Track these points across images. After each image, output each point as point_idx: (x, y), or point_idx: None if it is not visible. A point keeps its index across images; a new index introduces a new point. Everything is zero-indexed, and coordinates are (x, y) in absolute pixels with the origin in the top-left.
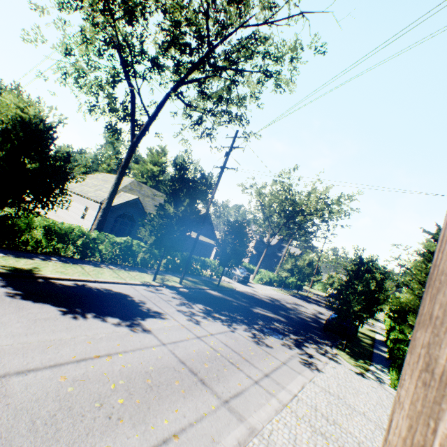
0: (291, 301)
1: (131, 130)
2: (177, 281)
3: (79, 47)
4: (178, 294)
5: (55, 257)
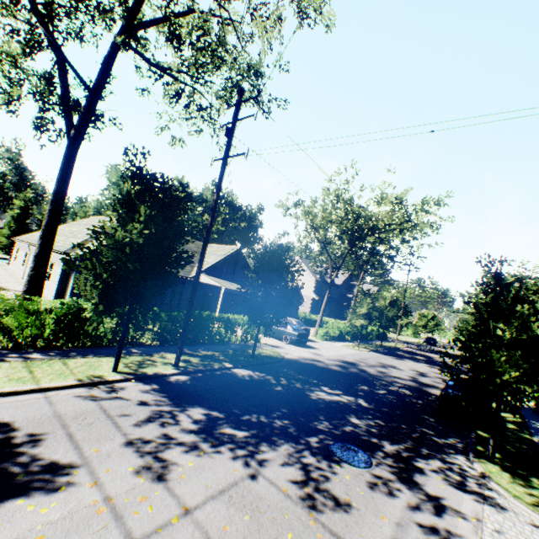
0: (375, 361)
1: (65, 119)
2: (173, 361)
3: None
4: (159, 391)
5: None
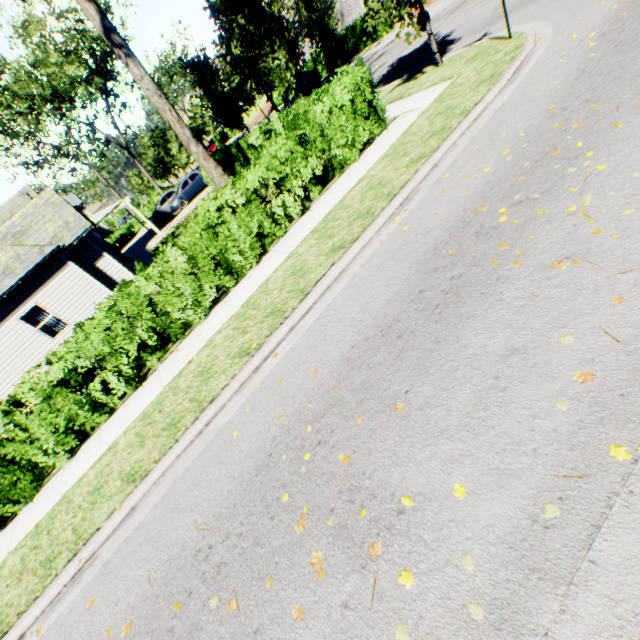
0: None
1: None
2: None
3: None
4: None
5: None
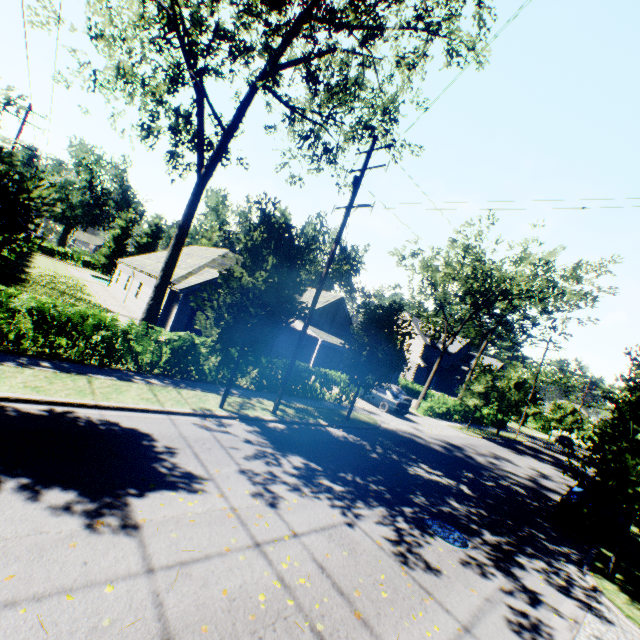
0: (486, 450)
1: (198, 157)
2: (270, 408)
3: (101, 16)
4: (260, 434)
5: (51, 361)
